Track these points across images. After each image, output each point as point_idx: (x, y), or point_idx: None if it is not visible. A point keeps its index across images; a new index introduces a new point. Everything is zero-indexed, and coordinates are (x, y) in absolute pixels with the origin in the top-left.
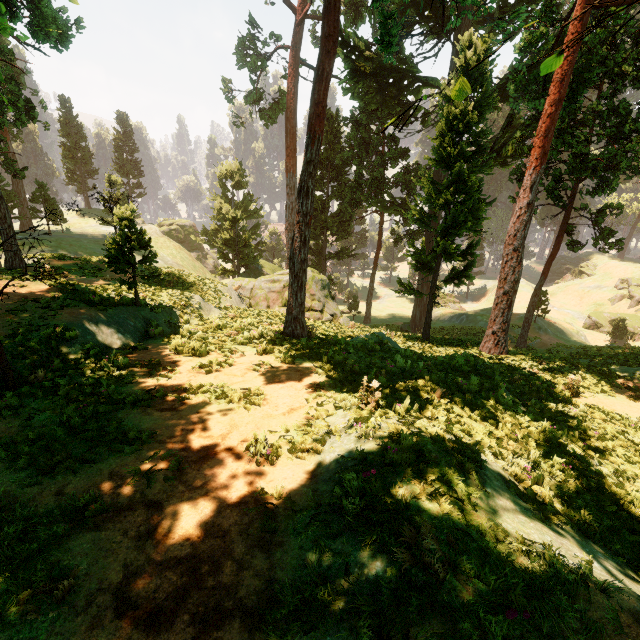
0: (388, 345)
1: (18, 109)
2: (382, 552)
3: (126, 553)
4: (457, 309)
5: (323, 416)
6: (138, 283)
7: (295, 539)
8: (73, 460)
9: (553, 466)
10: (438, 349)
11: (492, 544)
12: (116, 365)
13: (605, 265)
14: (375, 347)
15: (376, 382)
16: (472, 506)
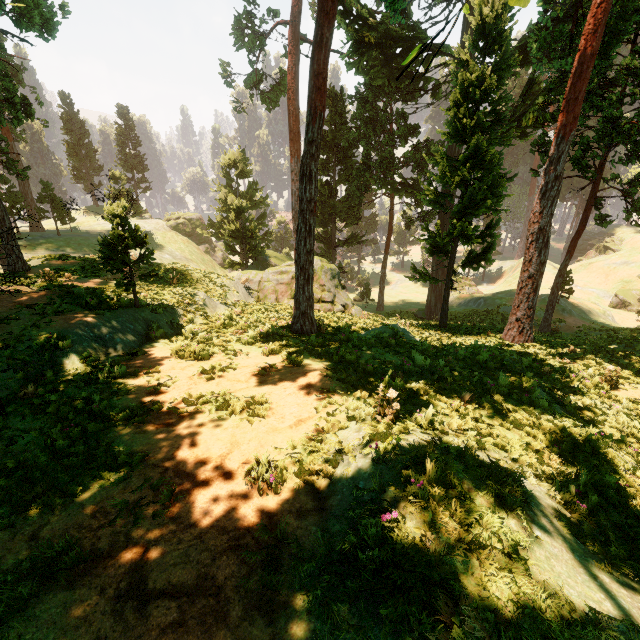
0: (404, 338)
1: (14, 107)
2: (410, 631)
3: (101, 621)
4: (474, 292)
5: (334, 429)
6: (140, 282)
7: (302, 599)
8: (53, 494)
9: (605, 484)
10: (457, 339)
11: (557, 629)
12: (112, 374)
13: (632, 239)
14: (390, 341)
15: (393, 391)
16: (522, 562)
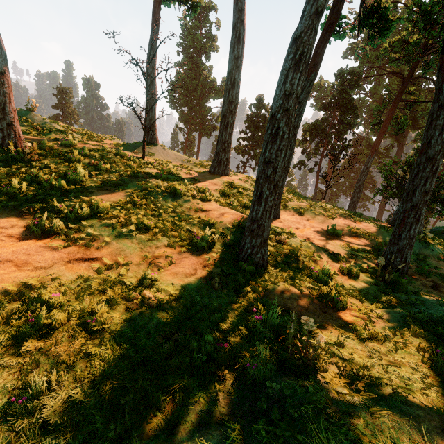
0: None
1: None
2: None
3: None
4: None
5: None
6: None
7: None
8: None
9: None
10: None
11: None
12: None
13: None
14: None
15: None
16: None
